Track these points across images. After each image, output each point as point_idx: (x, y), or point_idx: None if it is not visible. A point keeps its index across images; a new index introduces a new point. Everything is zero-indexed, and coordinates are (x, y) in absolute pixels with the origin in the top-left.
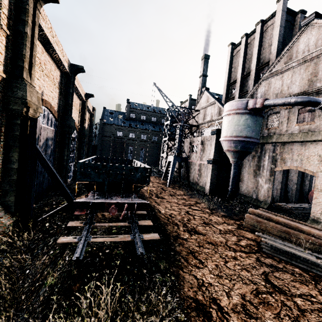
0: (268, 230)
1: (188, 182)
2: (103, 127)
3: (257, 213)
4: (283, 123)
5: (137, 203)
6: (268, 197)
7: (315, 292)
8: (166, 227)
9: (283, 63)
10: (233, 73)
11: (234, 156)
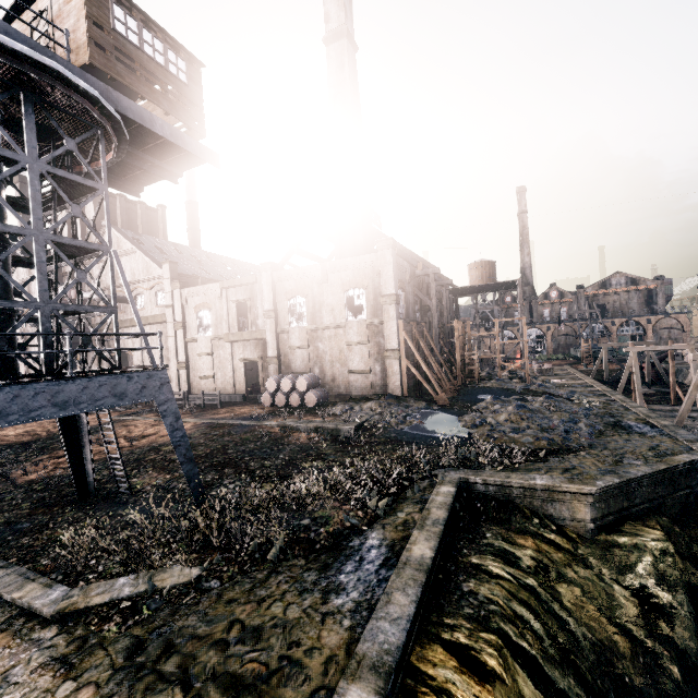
0: None
1: None
2: None
3: None
4: None
5: None
6: None
7: None
8: None
9: None
10: None
11: None
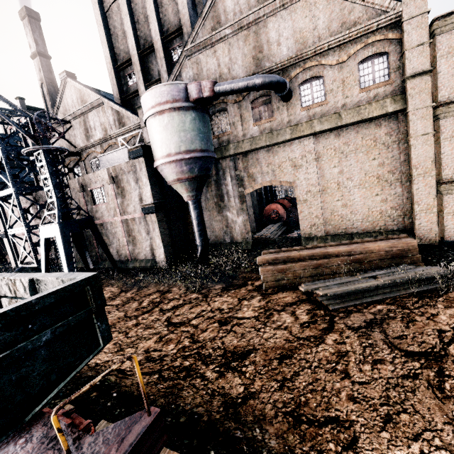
0: (297, 276)
1: (114, 264)
2: None
3: (271, 260)
4: (236, 124)
5: None
6: (248, 233)
7: (430, 322)
8: (184, 406)
9: (210, 29)
10: (118, 46)
11: (190, 188)
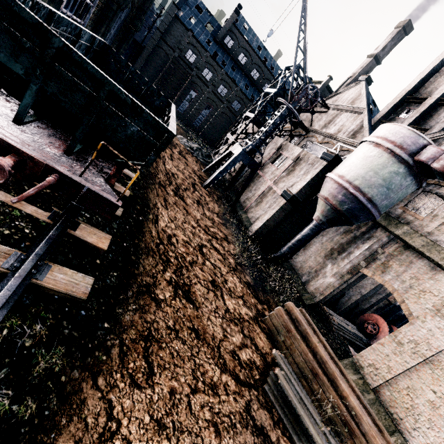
0: (291, 350)
1: (236, 201)
2: (171, 22)
3: (295, 316)
4: (437, 218)
5: (89, 190)
6: (321, 295)
7: None
8: (142, 259)
9: None
10: (431, 83)
11: (326, 213)
